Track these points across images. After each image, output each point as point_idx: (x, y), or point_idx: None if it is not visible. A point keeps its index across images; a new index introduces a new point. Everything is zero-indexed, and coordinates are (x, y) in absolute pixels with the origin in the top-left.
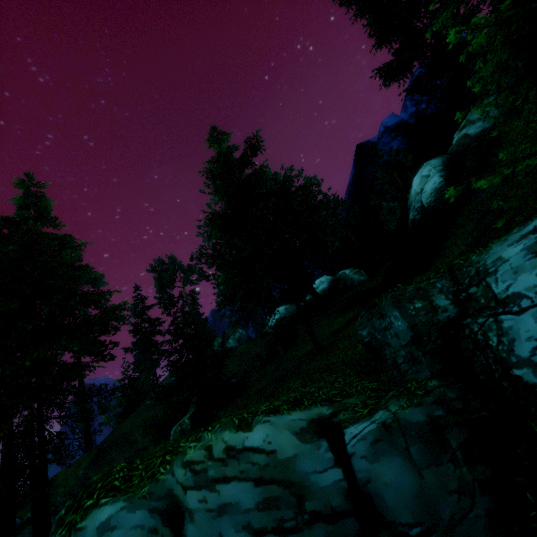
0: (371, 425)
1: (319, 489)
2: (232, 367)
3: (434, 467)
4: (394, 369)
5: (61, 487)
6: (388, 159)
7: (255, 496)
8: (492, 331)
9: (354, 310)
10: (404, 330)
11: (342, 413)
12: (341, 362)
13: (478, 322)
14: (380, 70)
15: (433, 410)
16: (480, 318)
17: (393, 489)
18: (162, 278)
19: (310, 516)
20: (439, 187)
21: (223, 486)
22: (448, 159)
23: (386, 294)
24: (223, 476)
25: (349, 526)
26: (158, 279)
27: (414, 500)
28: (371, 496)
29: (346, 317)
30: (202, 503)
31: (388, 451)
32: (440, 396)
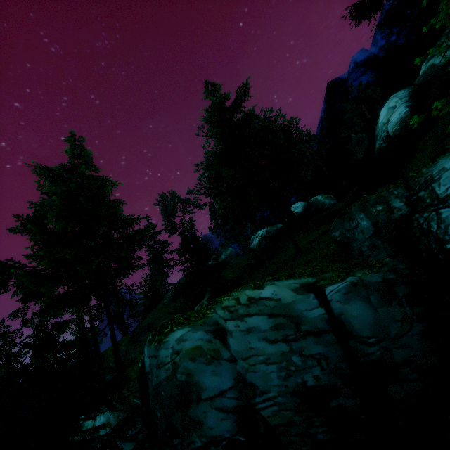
0: (343, 284)
1: (309, 319)
2: (226, 275)
3: (386, 307)
4: (360, 256)
5: (111, 357)
6: (358, 94)
7: (269, 323)
8: (433, 221)
9: (326, 225)
10: (368, 227)
11: (322, 281)
12: (319, 256)
13: (424, 216)
14: (351, 9)
15: (387, 275)
16: (425, 213)
17: (358, 319)
18: (167, 210)
19: (304, 333)
20: (404, 117)
21: (249, 318)
22: (414, 89)
23: (354, 203)
24: (248, 313)
25: (329, 337)
26: (163, 210)
27: (372, 325)
28: (343, 322)
29: (320, 231)
30: (237, 327)
31: (355, 298)
32: (392, 267)
